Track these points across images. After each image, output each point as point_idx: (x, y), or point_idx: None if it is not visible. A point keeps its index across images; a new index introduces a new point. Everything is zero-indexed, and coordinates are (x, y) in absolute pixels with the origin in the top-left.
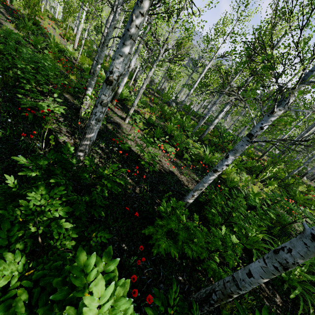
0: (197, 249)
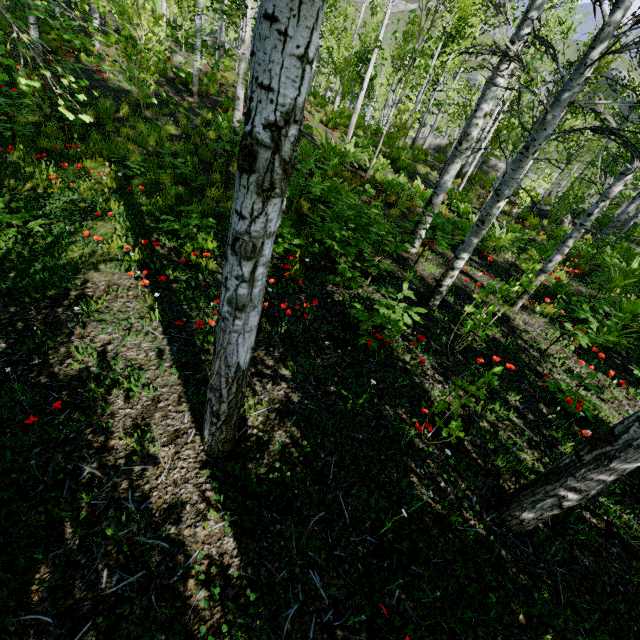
0: None
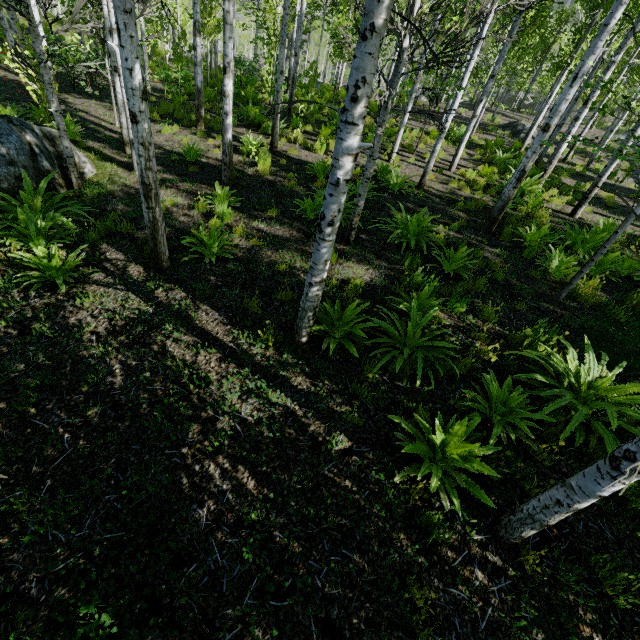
0: None
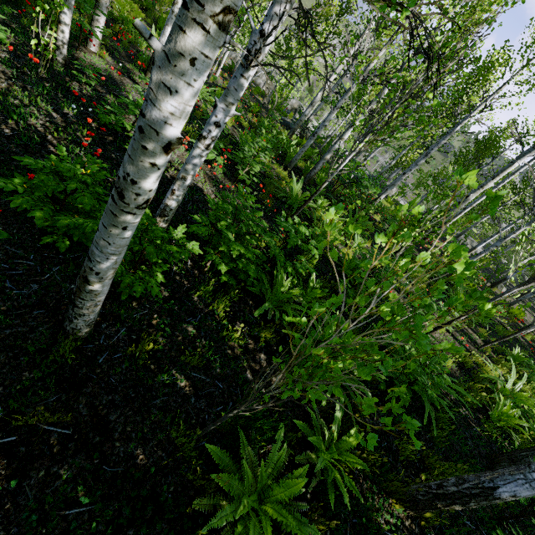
0: (83, 222)
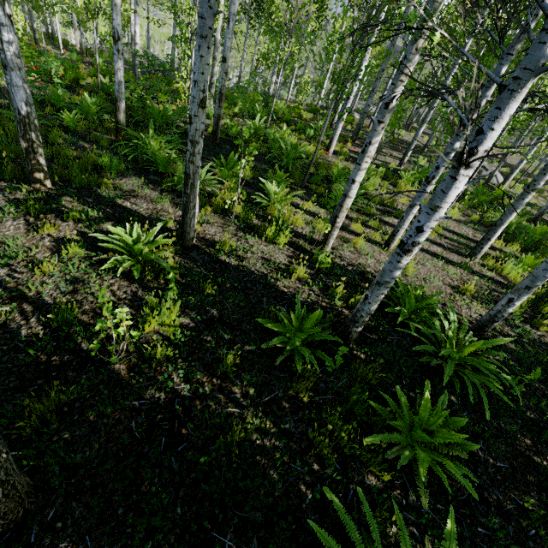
0: None
